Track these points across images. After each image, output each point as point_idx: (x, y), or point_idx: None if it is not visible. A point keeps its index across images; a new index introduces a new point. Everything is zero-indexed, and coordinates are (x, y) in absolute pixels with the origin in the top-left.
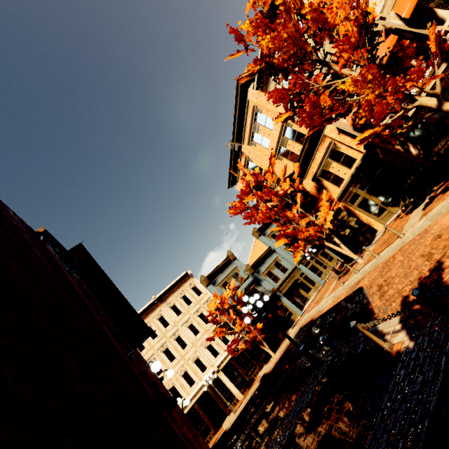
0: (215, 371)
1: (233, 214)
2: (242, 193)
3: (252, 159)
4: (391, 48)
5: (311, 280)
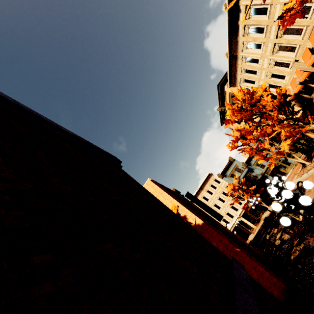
0: (238, 217)
1: (231, 150)
2: (234, 142)
3: None
4: (303, 76)
5: (287, 162)
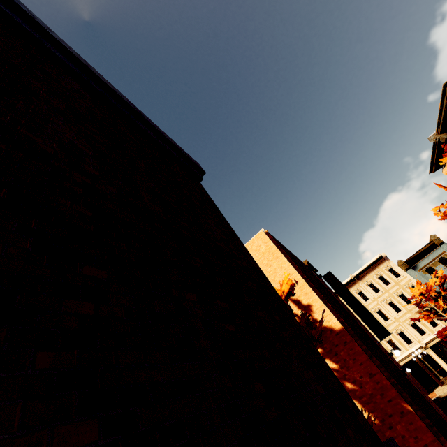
0: (421, 347)
1: (441, 219)
2: None
3: None
4: None
5: None
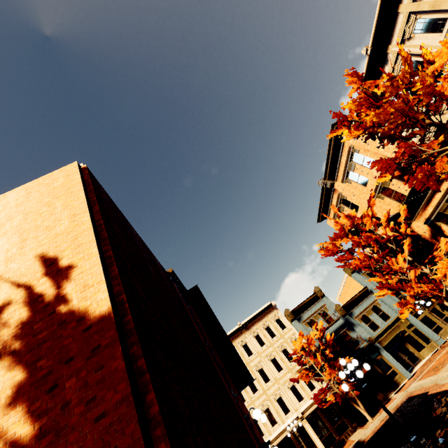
0: (298, 417)
1: (324, 255)
2: (335, 237)
3: (346, 196)
4: None
5: (424, 336)
